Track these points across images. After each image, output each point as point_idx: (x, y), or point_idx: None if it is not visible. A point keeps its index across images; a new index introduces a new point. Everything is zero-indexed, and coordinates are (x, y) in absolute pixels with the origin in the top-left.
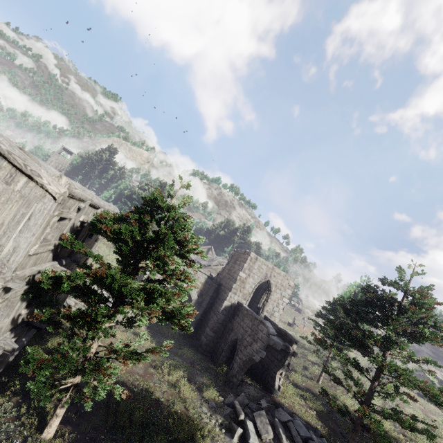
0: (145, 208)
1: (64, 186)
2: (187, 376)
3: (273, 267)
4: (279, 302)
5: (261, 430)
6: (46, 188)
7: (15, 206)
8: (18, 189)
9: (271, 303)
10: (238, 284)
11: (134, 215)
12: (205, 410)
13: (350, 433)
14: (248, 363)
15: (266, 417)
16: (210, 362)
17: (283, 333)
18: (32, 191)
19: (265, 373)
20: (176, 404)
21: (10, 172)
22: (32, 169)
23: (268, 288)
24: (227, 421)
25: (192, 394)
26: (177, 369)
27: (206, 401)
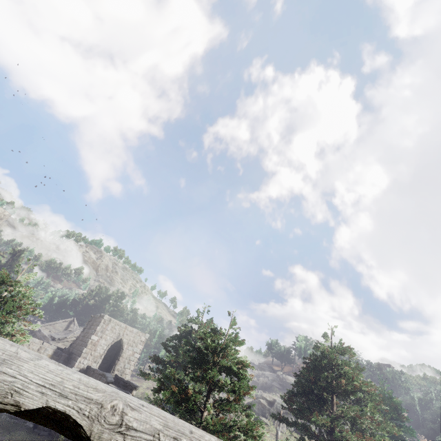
0: None
1: None
2: None
3: (126, 326)
4: (130, 359)
5: None
6: None
7: None
8: None
9: (123, 361)
10: (89, 348)
11: None
12: None
13: None
14: None
15: None
16: (46, 439)
17: (127, 384)
18: None
19: None
20: None
21: None
22: None
23: (121, 347)
24: None
25: None
26: None
27: None
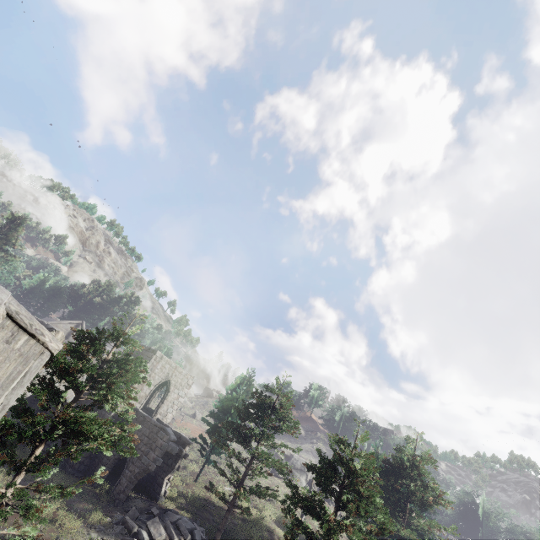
0: (92, 332)
1: (60, 340)
2: (63, 506)
3: (176, 366)
4: (174, 403)
5: (155, 535)
6: (47, 345)
7: (13, 365)
8: (18, 347)
9: (167, 404)
10: (136, 386)
11: (89, 346)
12: (94, 536)
13: (225, 514)
14: (142, 474)
15: (159, 522)
16: (85, 483)
17: (177, 436)
18: (32, 348)
19: (151, 481)
20: (61, 539)
21: (13, 330)
22: (37, 328)
23: (167, 389)
24: (119, 539)
25: (77, 523)
26: (55, 500)
27: (93, 527)
